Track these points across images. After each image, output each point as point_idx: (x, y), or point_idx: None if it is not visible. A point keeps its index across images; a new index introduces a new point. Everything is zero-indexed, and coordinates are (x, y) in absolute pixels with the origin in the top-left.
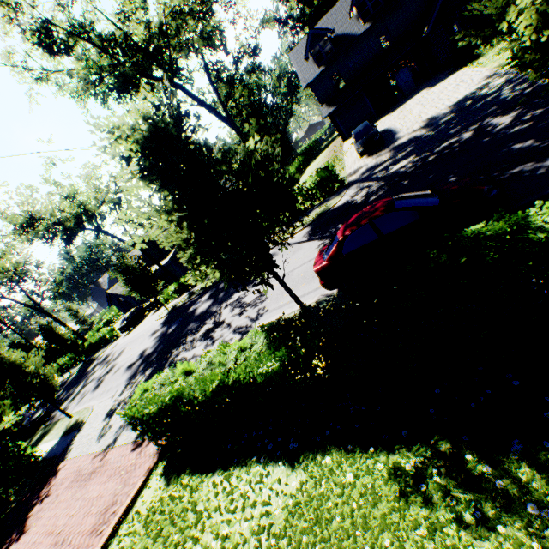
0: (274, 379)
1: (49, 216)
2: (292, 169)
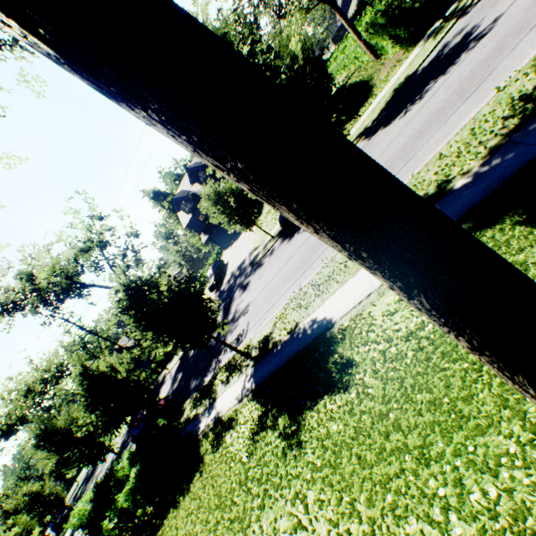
0: (92, 512)
1: (39, 382)
2: (210, 260)
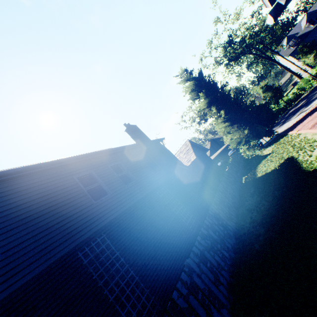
0: None
1: None
2: None
